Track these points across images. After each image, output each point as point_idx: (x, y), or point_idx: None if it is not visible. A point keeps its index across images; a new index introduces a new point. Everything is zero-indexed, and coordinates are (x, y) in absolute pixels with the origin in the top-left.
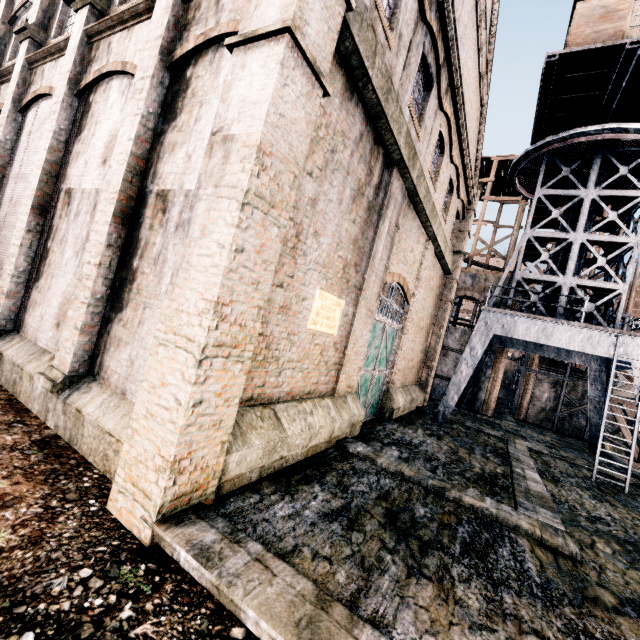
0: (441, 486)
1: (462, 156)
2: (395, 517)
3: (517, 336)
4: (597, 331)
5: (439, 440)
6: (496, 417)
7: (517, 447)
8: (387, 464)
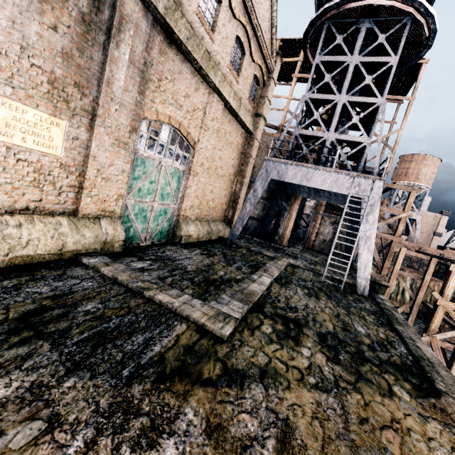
0: (145, 287)
1: (248, 15)
2: (40, 313)
3: (287, 180)
4: (342, 174)
5: (208, 257)
6: (289, 246)
7: (277, 263)
8: (107, 271)
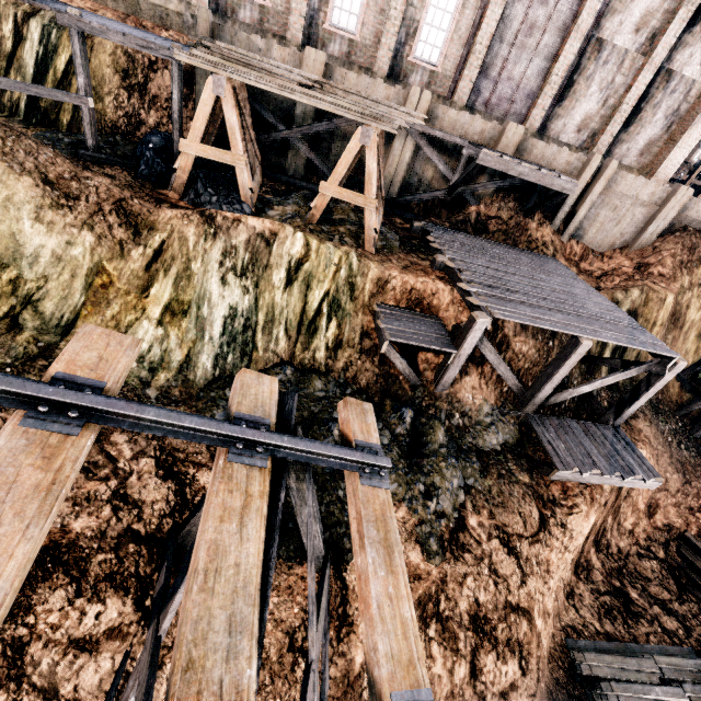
0: None
1: None
2: None
3: None
4: None
5: None
6: None
7: None
8: None
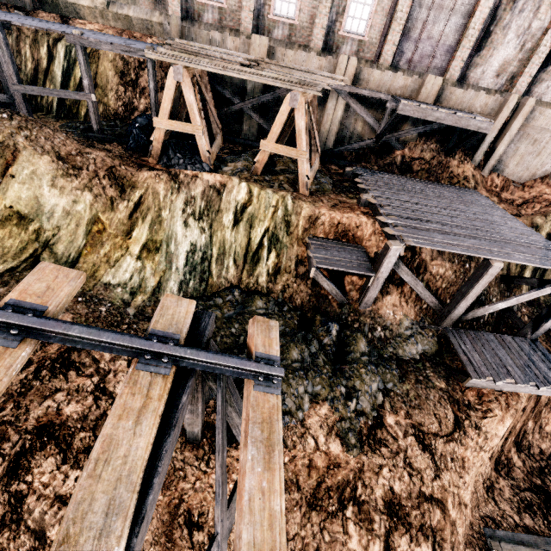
0: None
1: None
2: None
3: None
4: None
5: None
6: None
7: None
8: None
